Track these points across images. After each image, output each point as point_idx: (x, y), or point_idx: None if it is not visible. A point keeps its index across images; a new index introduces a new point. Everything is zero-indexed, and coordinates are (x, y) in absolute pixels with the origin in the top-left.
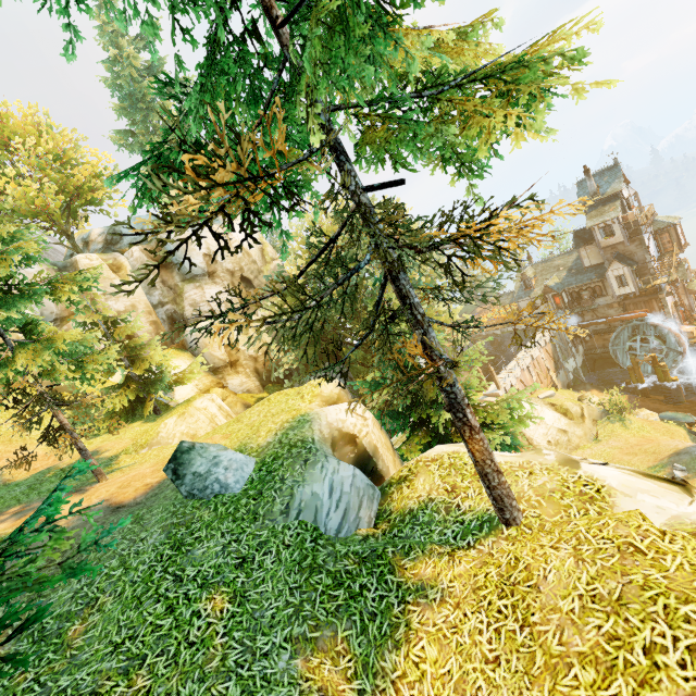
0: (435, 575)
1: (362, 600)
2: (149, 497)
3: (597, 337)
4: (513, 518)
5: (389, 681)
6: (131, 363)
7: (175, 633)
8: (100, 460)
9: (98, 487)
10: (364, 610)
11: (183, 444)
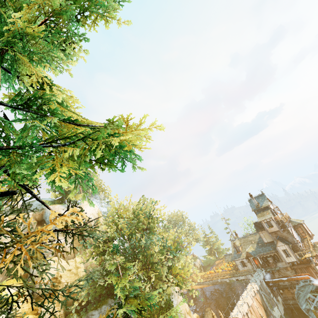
0: None
1: None
2: None
3: (287, 290)
4: None
5: None
6: None
7: None
8: None
9: None
10: None
11: None
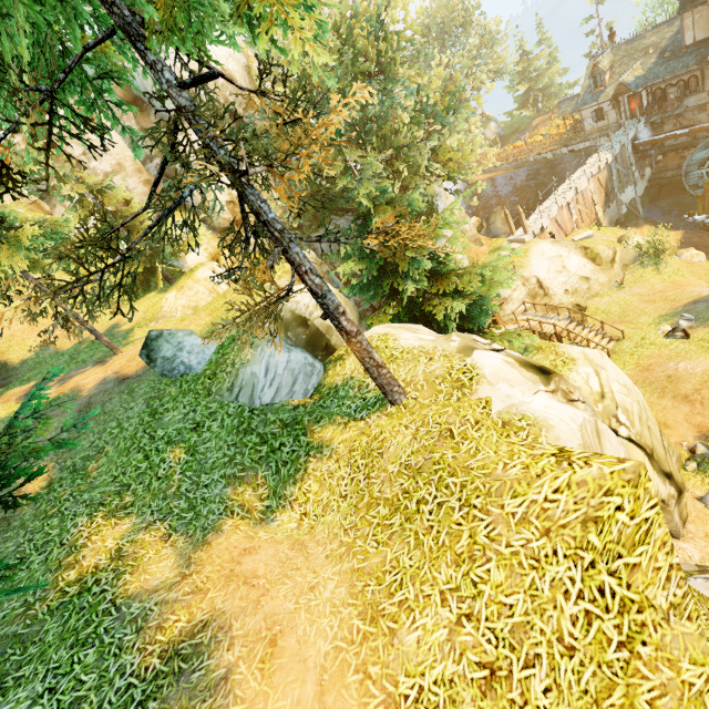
0: (331, 439)
1: (279, 453)
2: (145, 371)
3: (673, 155)
4: (394, 400)
5: (288, 502)
6: (131, 234)
7: (149, 472)
8: (120, 333)
9: (114, 360)
10: (279, 460)
11: (151, 333)
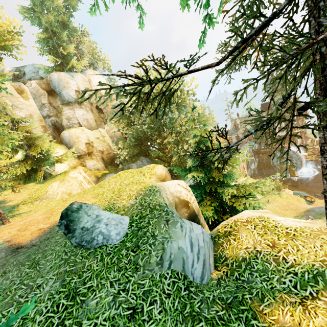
0: (296, 324)
1: None
2: (42, 240)
3: (265, 155)
4: None
5: None
6: (28, 148)
7: None
8: (5, 207)
9: (2, 229)
10: None
11: (72, 205)
